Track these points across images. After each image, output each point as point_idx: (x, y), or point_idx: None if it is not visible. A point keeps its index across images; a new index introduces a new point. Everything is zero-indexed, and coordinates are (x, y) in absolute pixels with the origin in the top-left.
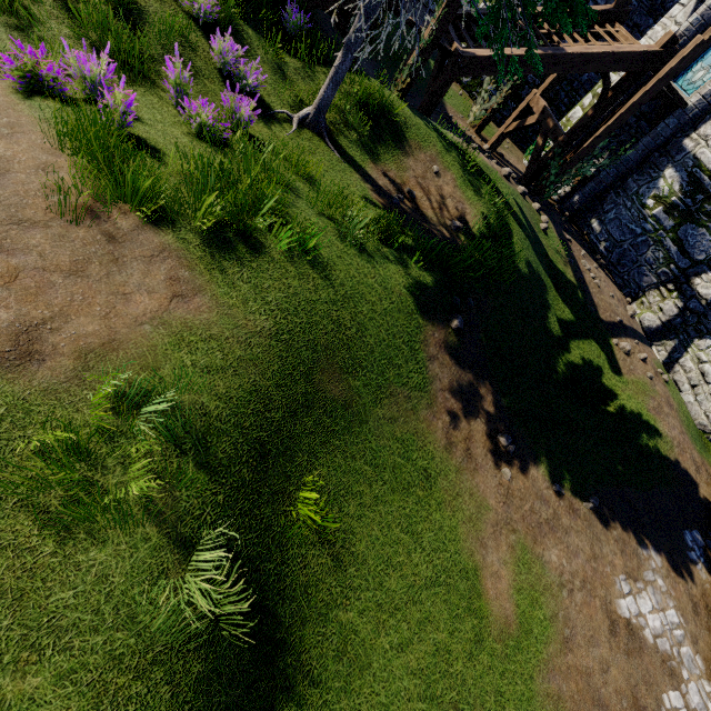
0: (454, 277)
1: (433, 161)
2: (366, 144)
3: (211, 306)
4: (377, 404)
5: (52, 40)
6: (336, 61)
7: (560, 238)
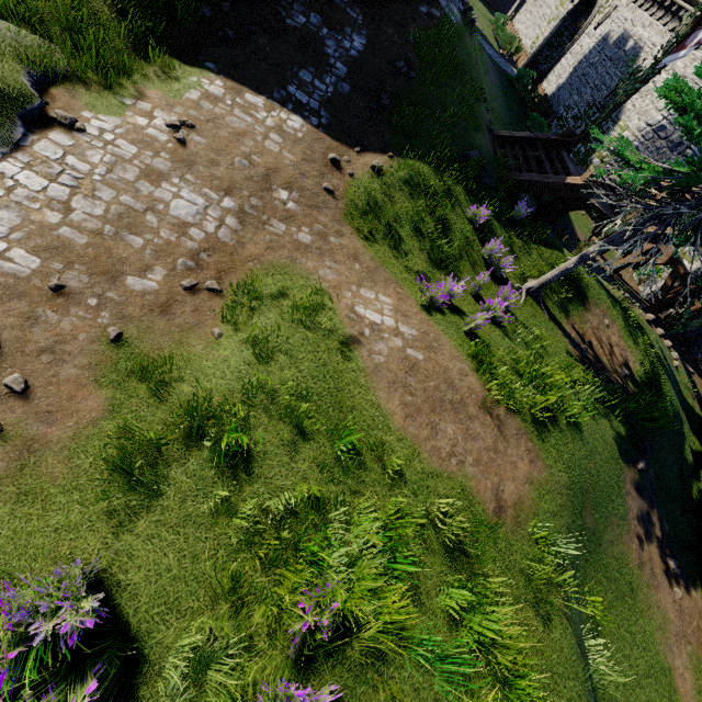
0: (635, 424)
1: (604, 315)
2: (561, 304)
3: (544, 467)
4: (604, 531)
5: (410, 253)
6: (568, 263)
7: (687, 372)
